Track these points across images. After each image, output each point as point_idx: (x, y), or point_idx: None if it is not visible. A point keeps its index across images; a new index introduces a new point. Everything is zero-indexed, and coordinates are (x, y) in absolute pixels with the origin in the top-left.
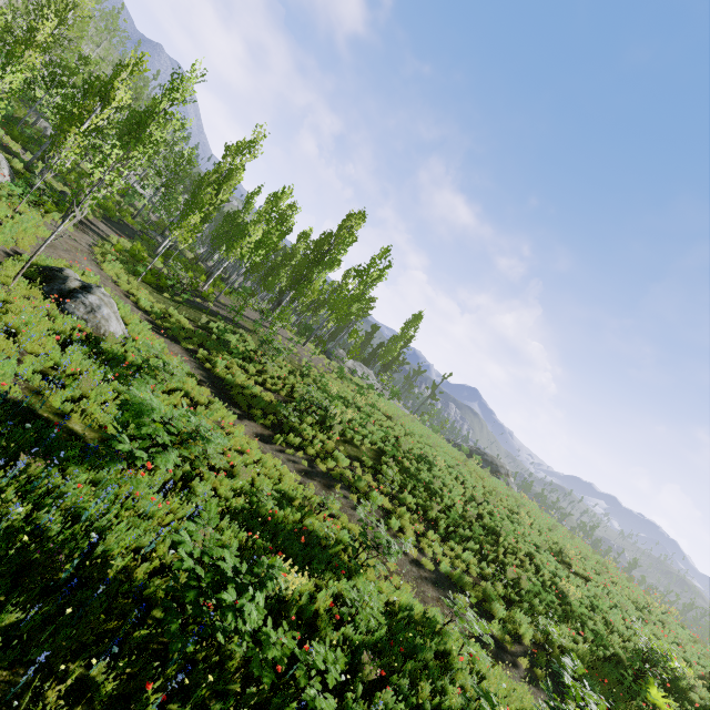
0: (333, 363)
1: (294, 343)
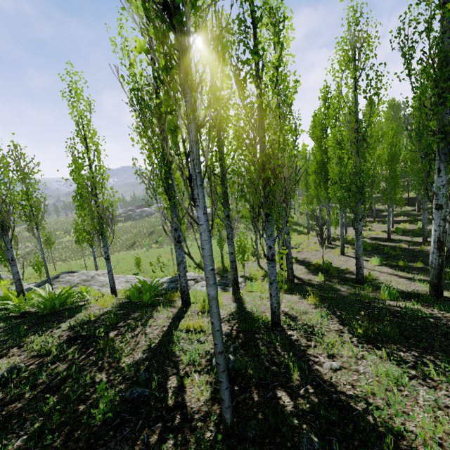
0: None
1: None
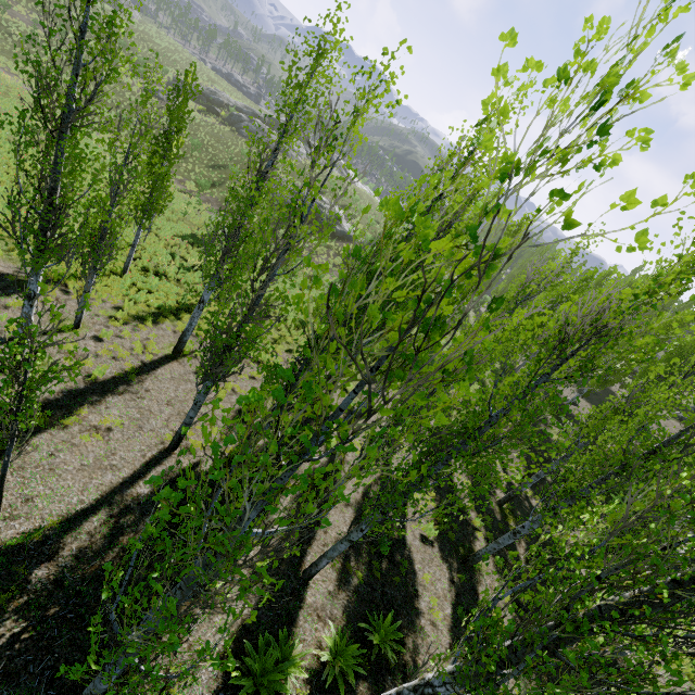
0: None
1: None
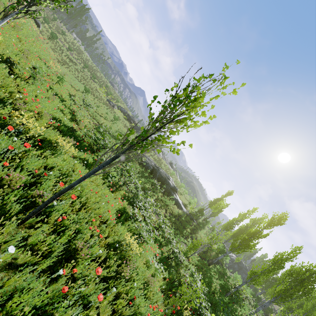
0: (69, 33)
1: (58, 20)
